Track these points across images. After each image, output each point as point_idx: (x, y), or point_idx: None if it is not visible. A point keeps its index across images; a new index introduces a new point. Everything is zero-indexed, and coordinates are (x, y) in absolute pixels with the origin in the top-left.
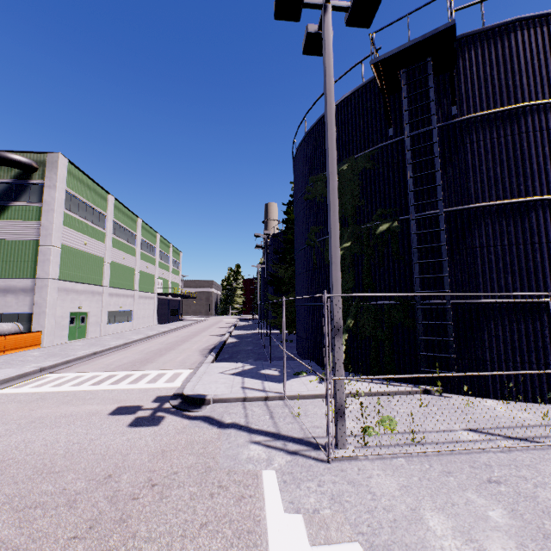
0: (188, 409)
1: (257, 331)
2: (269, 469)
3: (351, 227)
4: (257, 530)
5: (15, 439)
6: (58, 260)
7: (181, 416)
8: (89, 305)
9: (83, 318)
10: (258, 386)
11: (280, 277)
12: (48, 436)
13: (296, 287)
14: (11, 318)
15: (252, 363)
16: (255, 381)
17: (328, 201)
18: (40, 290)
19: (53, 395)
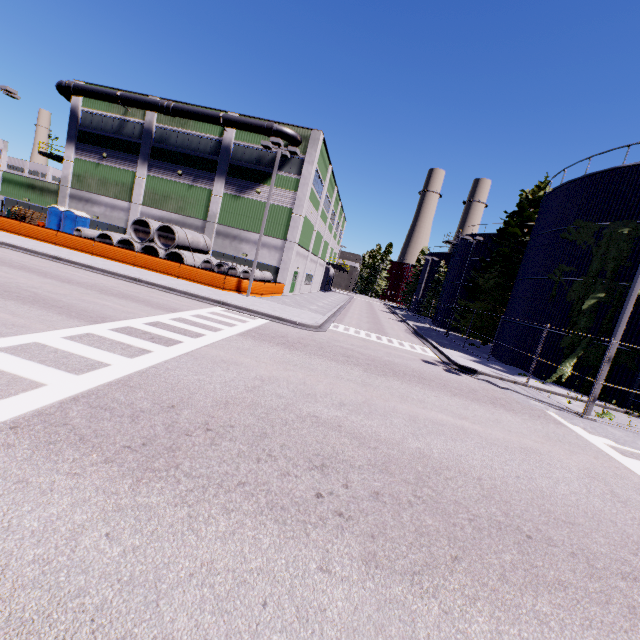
0: (469, 373)
1: (429, 326)
2: (548, 411)
3: (608, 281)
4: (563, 424)
5: (398, 360)
6: (301, 228)
7: (467, 375)
8: (301, 266)
9: (295, 277)
10: (502, 374)
11: (478, 285)
12: (411, 363)
13: (516, 306)
14: (263, 267)
15: (474, 357)
16: (495, 370)
17: (631, 288)
18: (287, 251)
19: (368, 340)
